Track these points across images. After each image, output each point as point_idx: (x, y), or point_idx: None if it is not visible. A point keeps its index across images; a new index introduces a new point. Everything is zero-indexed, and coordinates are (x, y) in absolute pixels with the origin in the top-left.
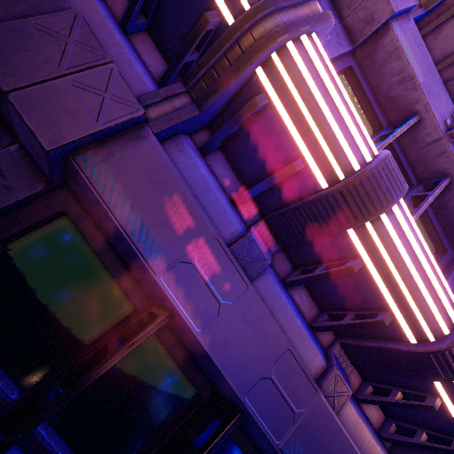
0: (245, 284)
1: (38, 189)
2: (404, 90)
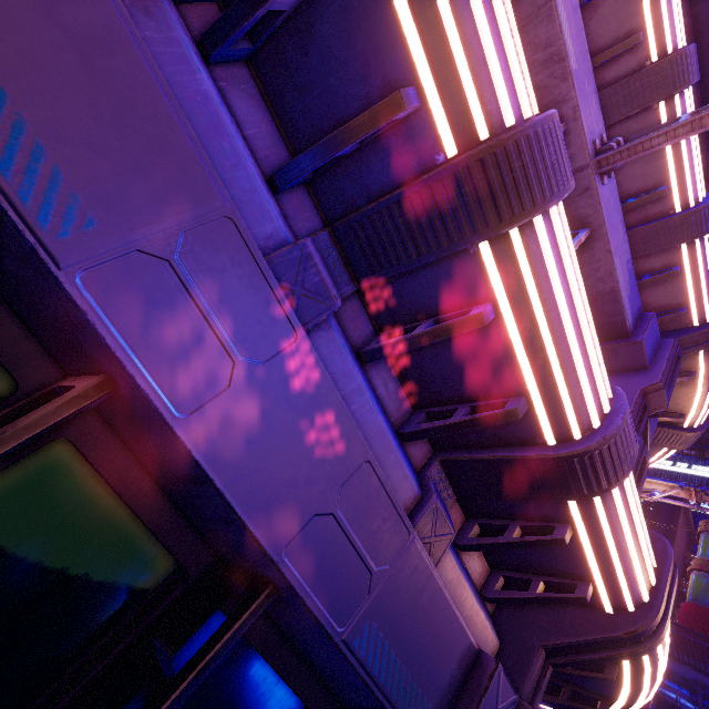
0: (291, 328)
1: None
2: (550, 78)
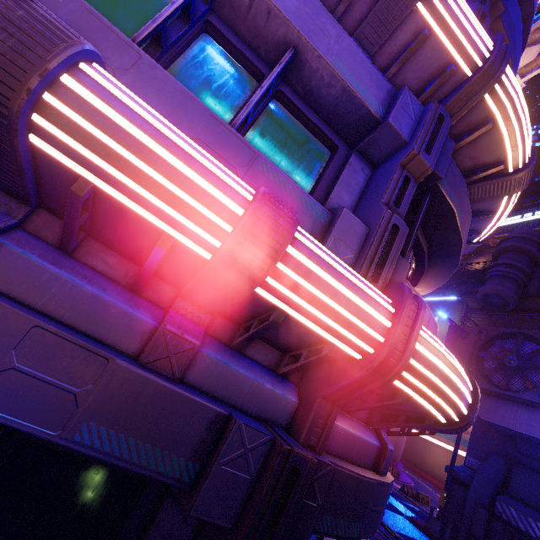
0: None
1: None
2: None
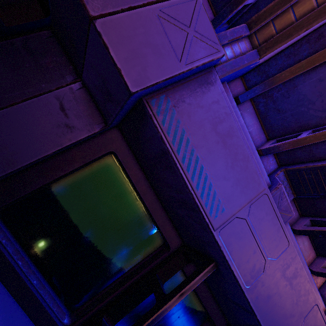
0: (286, 240)
1: (96, 130)
2: None
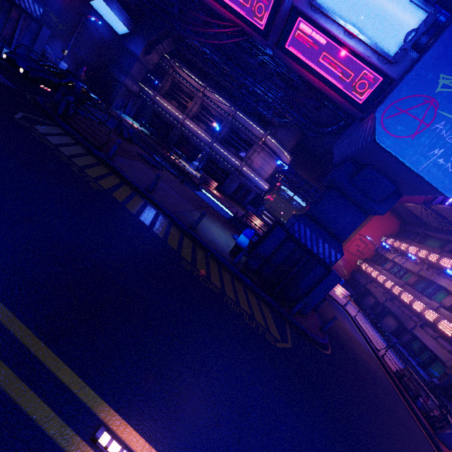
0: (429, 337)
1: (411, 336)
2: None
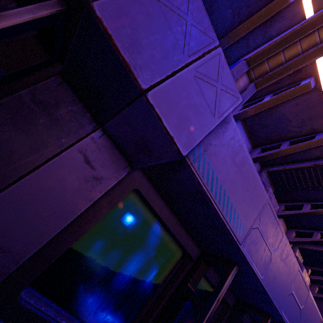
0: (281, 233)
1: (123, 175)
2: None
